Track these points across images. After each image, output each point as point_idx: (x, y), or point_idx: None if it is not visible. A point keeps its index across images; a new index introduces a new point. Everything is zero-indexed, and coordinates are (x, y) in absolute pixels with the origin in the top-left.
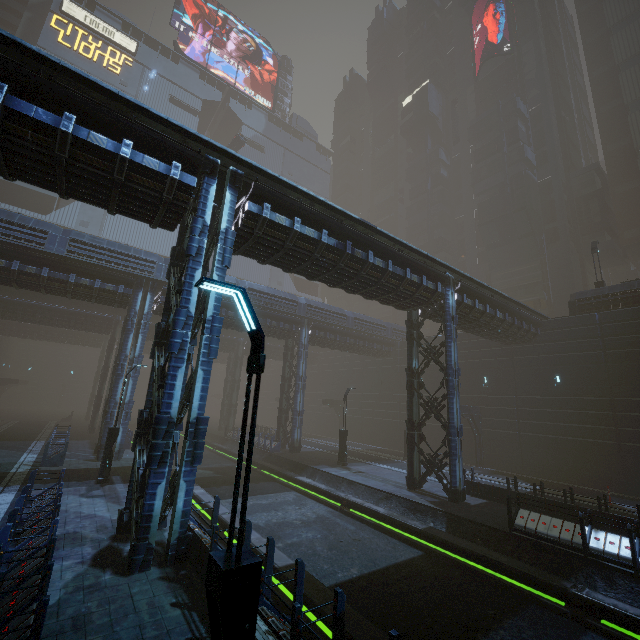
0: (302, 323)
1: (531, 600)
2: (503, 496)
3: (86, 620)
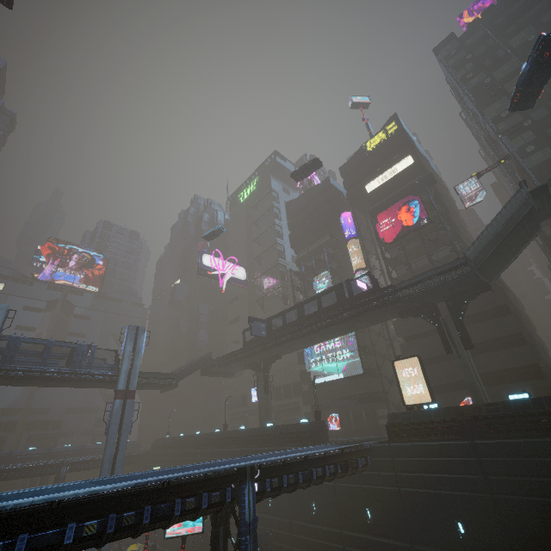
0: None
1: None
2: None
3: None
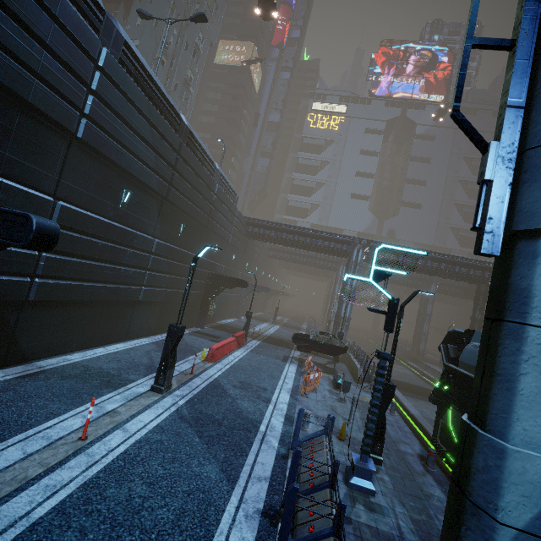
0: (431, 281)
1: None
2: None
3: None
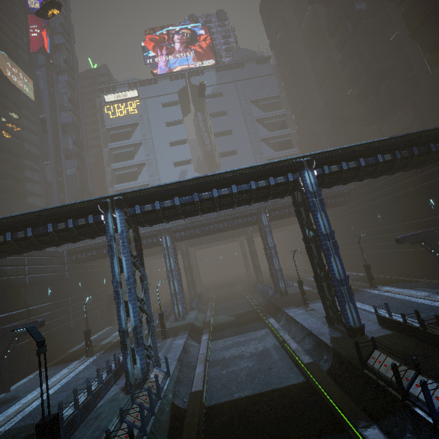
0: (259, 212)
1: (345, 429)
2: (403, 329)
3: (100, 415)
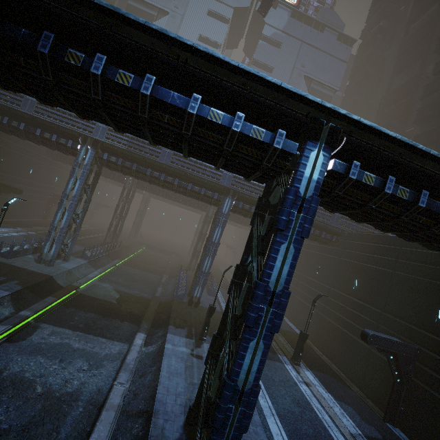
0: (226, 193)
1: None
2: None
3: None
